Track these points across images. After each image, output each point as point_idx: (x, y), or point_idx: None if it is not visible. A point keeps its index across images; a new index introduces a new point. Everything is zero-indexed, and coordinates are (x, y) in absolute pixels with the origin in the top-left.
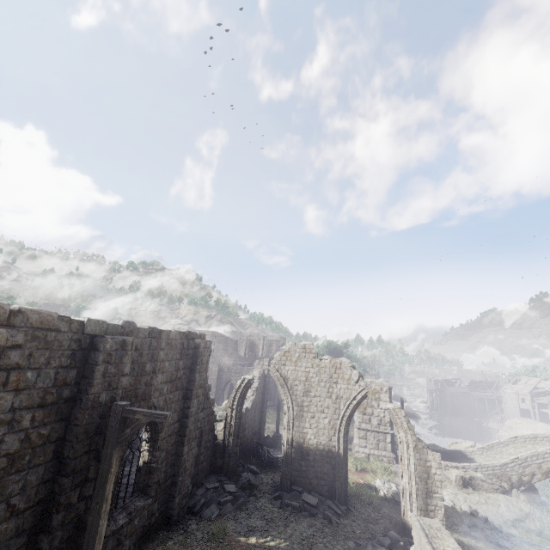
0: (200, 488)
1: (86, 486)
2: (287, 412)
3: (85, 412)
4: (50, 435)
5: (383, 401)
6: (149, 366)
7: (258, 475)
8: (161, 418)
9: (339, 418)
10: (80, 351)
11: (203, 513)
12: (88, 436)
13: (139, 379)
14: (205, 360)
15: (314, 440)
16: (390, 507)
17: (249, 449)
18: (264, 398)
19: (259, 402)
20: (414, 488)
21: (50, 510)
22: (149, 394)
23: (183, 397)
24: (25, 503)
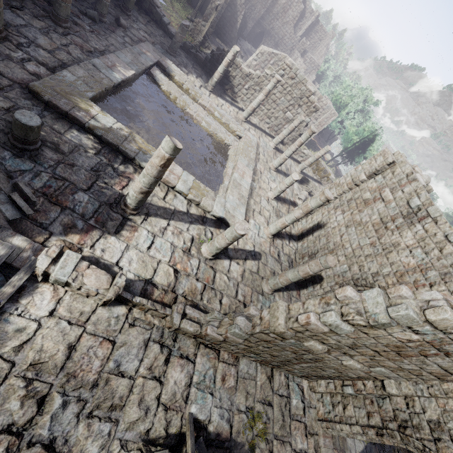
0: None
1: None
2: None
3: None
4: None
5: None
6: None
7: None
8: None
9: None
10: None
11: None
12: None
13: None
14: None
15: None
16: None
17: None
18: None
19: None
20: None
21: None
22: None
23: None
24: None
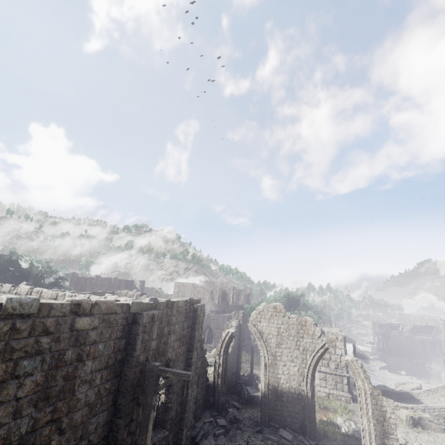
0: (199, 421)
1: (131, 425)
2: (263, 360)
3: (131, 371)
4: (110, 388)
5: (339, 348)
6: (166, 329)
7: (240, 410)
8: (186, 377)
9: (306, 366)
10: (127, 325)
11: (203, 443)
12: (133, 387)
13: (160, 340)
14: (201, 320)
15: (287, 384)
16: (352, 443)
17: (230, 386)
18: (240, 343)
19: (236, 347)
20: (373, 429)
21: (110, 444)
22: (166, 351)
23: (187, 350)
24: (97, 438)
